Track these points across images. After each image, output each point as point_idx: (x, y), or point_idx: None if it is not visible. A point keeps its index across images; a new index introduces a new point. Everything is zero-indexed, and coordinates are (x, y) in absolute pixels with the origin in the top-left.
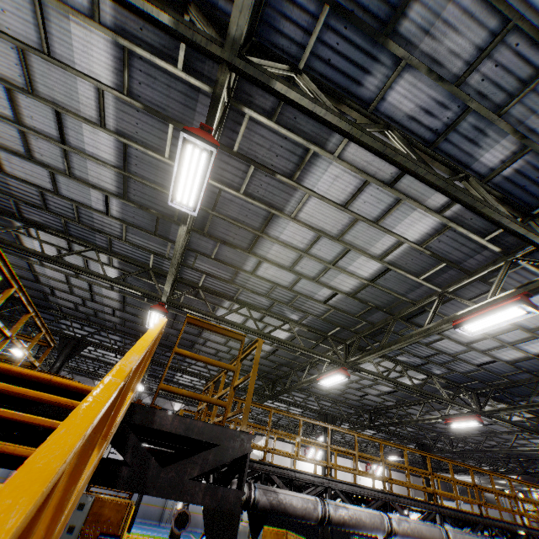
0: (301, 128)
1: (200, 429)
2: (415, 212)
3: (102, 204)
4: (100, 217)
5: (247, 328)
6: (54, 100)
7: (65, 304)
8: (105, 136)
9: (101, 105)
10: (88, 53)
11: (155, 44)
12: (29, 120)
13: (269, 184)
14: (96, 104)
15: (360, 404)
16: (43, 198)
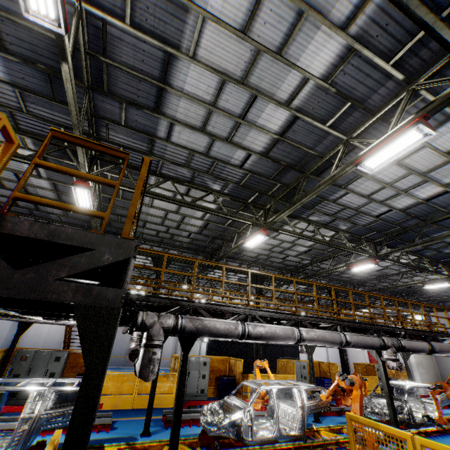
0: None
1: (69, 235)
2: (319, 33)
3: None
4: None
5: (172, 198)
6: None
7: (4, 200)
8: None
9: None
10: None
11: None
12: None
13: (155, 6)
14: None
15: (283, 266)
16: None
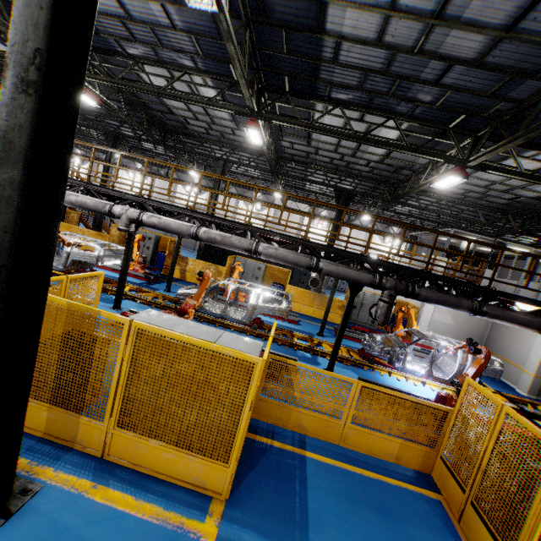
0: None
1: None
2: None
3: None
4: None
5: None
6: None
7: None
8: None
9: None
10: None
11: None
12: None
13: None
14: None
15: (259, 149)
16: None
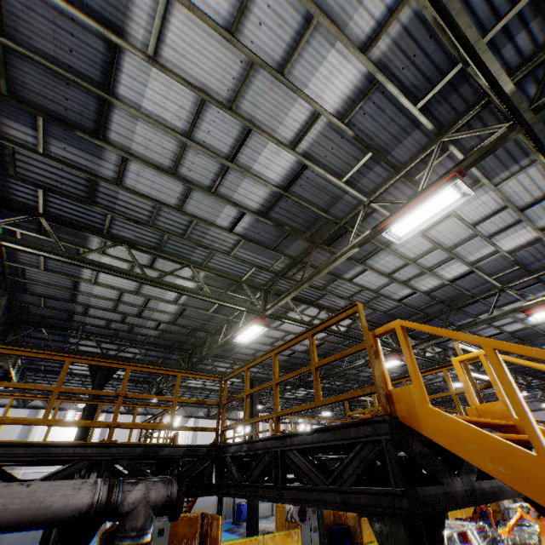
0: (483, 164)
1: None
2: (522, 230)
3: (229, 220)
4: (216, 233)
5: (331, 330)
6: (251, 118)
7: (93, 322)
8: (286, 157)
9: (309, 129)
10: (329, 80)
11: (407, 82)
12: (202, 135)
13: None
14: (300, 126)
15: (367, 379)
16: (156, 214)
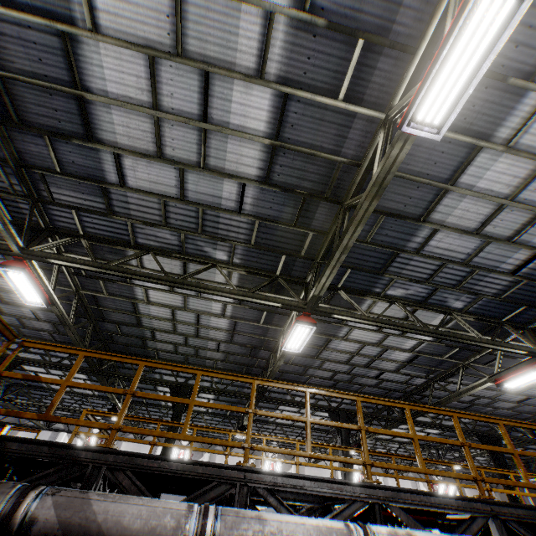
0: None
1: None
2: None
3: None
4: None
5: (147, 274)
6: None
7: None
8: None
9: None
10: None
11: None
12: None
13: None
14: None
15: (382, 392)
16: None
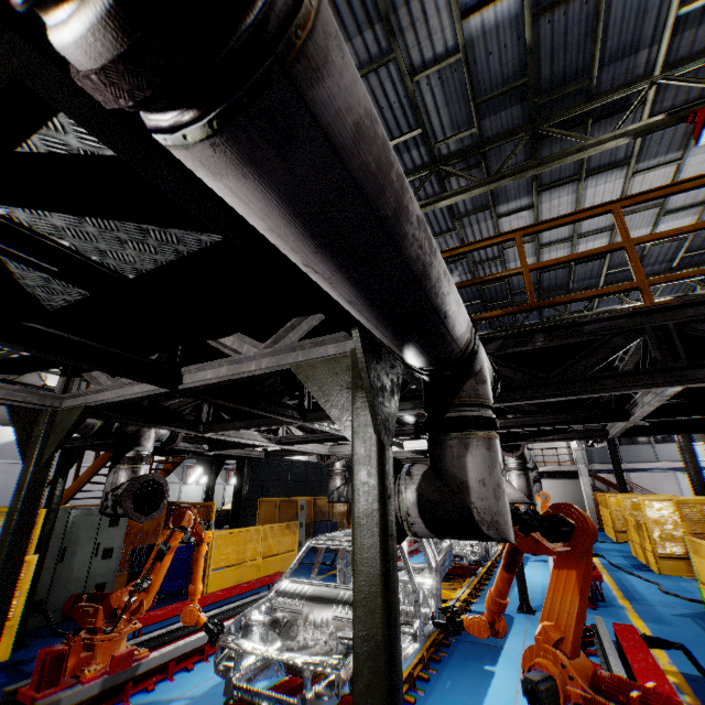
0: None
1: None
2: (689, 217)
3: None
4: (435, 8)
5: None
6: None
7: None
8: None
9: None
10: None
11: None
12: None
13: (675, 129)
14: None
15: None
16: None
